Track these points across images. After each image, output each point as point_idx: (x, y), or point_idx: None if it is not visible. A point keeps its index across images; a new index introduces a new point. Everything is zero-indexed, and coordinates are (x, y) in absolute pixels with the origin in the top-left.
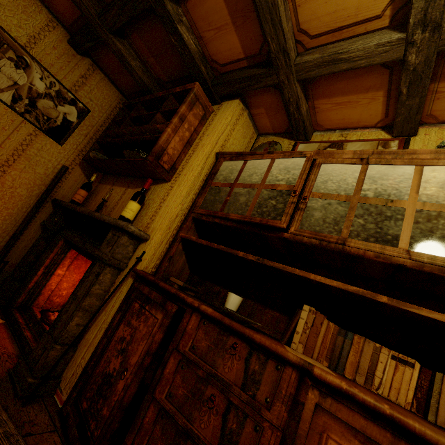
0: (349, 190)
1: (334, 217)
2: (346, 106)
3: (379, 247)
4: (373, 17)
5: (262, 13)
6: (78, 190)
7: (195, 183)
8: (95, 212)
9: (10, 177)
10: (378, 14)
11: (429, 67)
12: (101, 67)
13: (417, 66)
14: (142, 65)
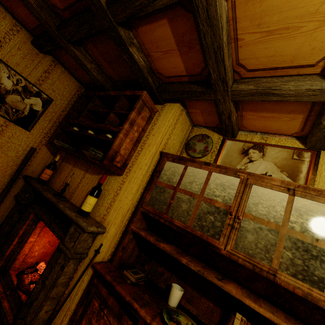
0: (278, 219)
1: (265, 244)
2: (269, 119)
3: (307, 288)
4: (307, 65)
5: (207, 51)
6: (45, 170)
7: (143, 180)
8: (59, 202)
9: None
10: (312, 63)
11: None
12: (61, 62)
13: None
14: (97, 66)
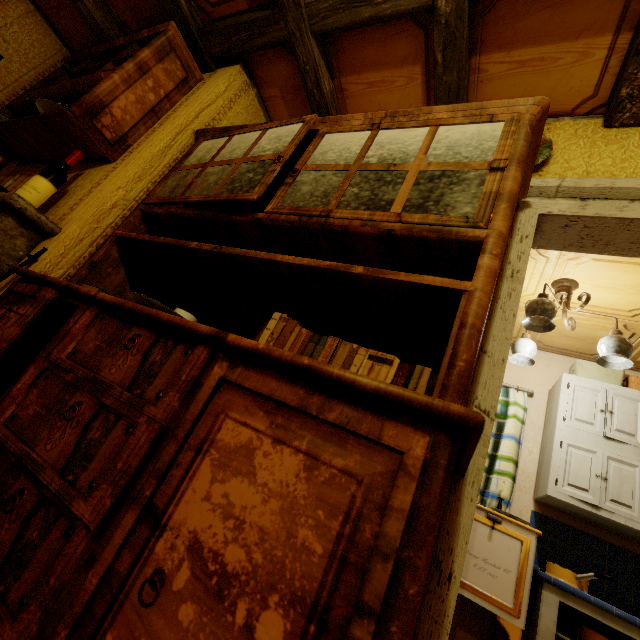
0: (350, 159)
1: (324, 190)
2: (380, 88)
3: (369, 214)
4: None
5: None
6: None
7: (154, 166)
8: None
9: None
10: None
11: (462, 20)
12: None
13: (449, 18)
14: None
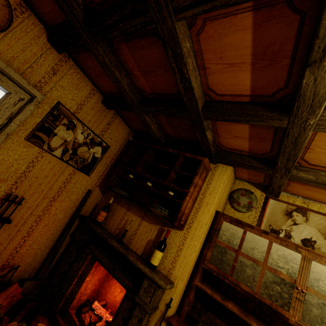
0: None
1: None
2: (315, 191)
3: None
4: None
5: (282, 153)
6: (101, 212)
7: (203, 237)
8: (128, 254)
9: (54, 208)
10: None
11: None
12: (120, 114)
13: None
14: (158, 125)
